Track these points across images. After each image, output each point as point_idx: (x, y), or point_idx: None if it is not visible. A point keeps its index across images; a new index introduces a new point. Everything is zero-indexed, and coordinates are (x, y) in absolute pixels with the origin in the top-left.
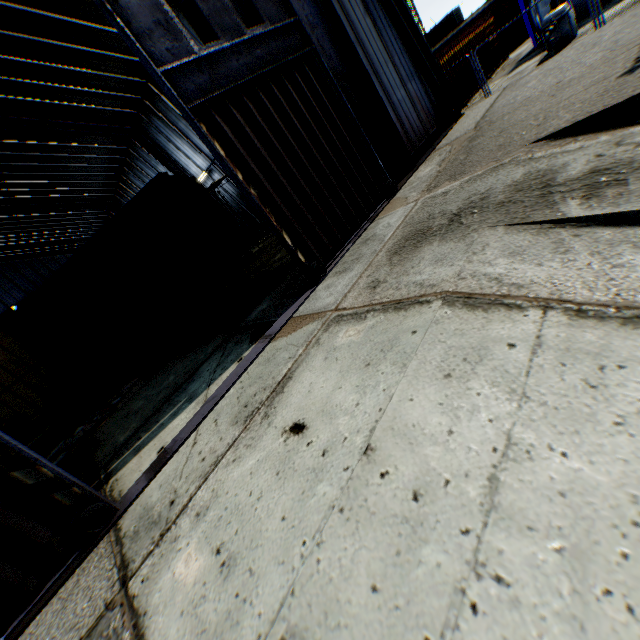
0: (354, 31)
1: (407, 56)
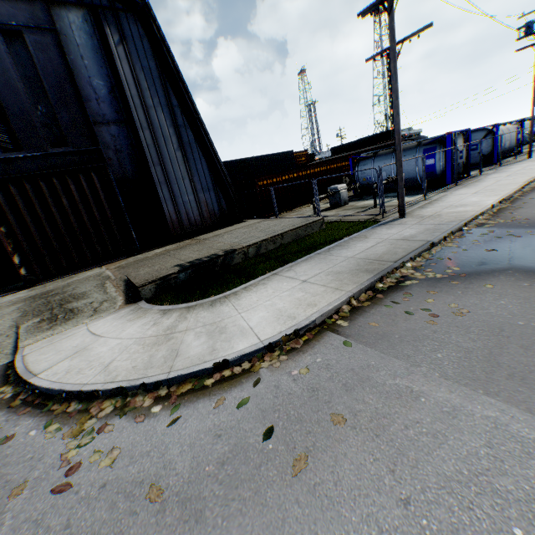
0: (160, 157)
1: (210, 177)
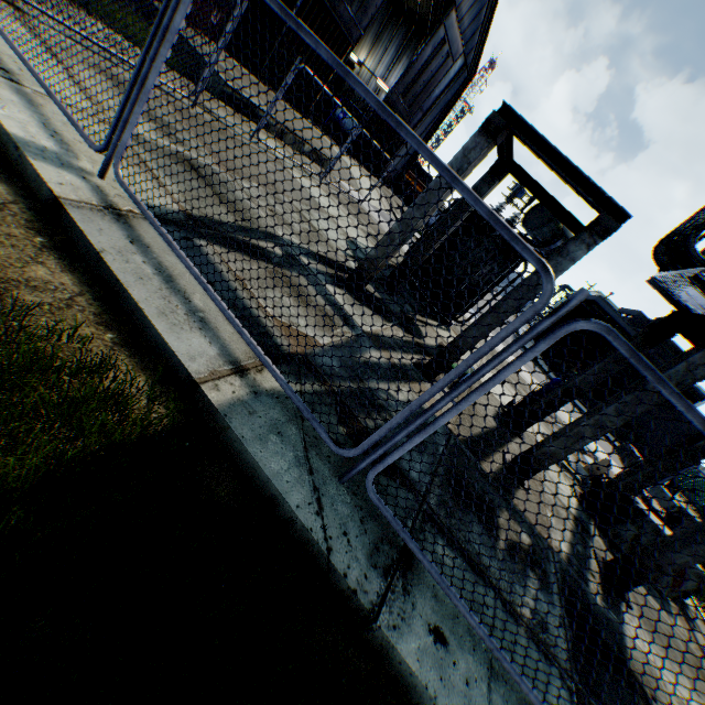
0: None
1: (407, 160)
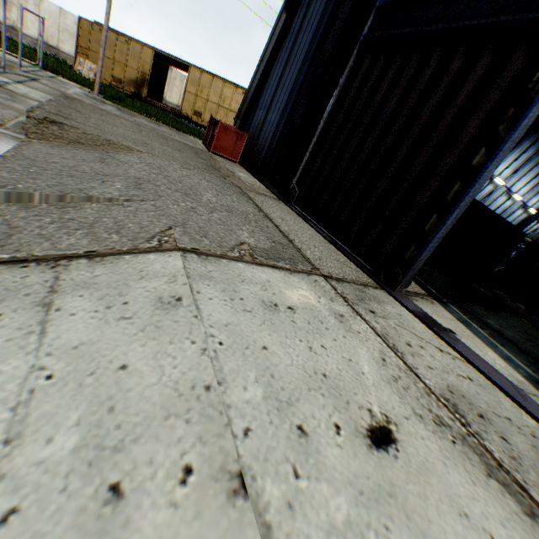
0: None
1: None
